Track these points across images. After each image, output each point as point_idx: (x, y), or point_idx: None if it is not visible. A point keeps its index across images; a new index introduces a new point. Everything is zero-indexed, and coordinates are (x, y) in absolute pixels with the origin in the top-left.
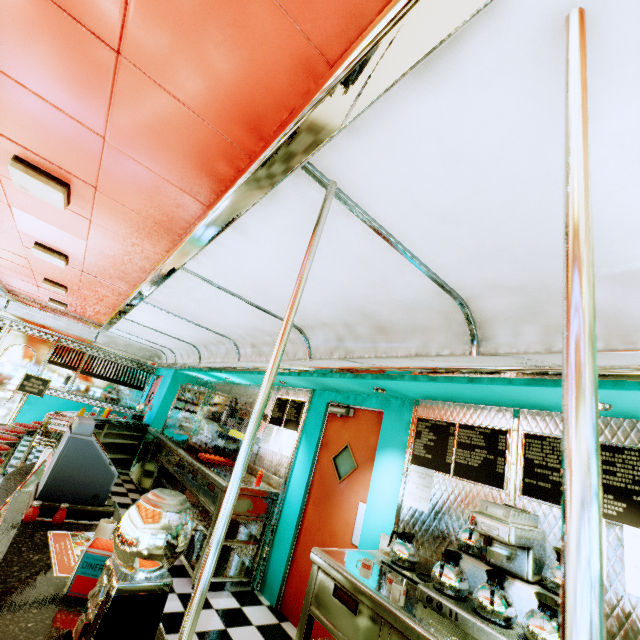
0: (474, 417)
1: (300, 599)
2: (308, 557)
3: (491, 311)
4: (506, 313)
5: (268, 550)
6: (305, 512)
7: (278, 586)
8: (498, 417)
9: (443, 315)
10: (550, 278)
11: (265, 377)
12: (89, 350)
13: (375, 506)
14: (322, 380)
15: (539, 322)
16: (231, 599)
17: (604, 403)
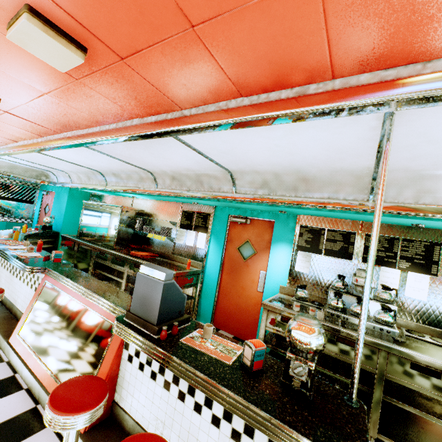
0: (336, 225)
1: (226, 319)
2: (228, 300)
3: (390, 179)
4: (399, 181)
5: (198, 300)
6: (221, 278)
7: (210, 316)
8: (351, 225)
9: (356, 177)
10: (441, 169)
11: (372, 255)
12: None
13: (273, 272)
14: (237, 204)
15: (416, 188)
16: None
17: (423, 225)
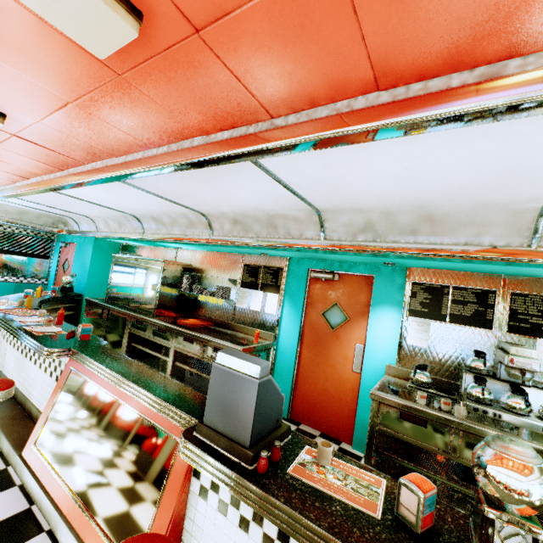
0: (466, 281)
1: (309, 410)
2: (311, 383)
3: None
4: None
5: None
6: (300, 354)
7: (287, 405)
8: (488, 281)
9: (513, 214)
10: None
11: None
12: None
13: (375, 346)
14: (324, 255)
15: None
16: None
17: None
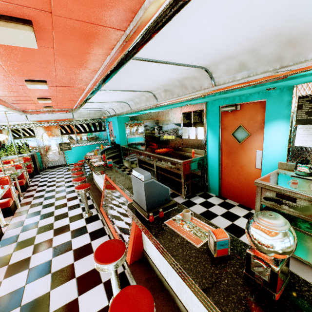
0: None
1: (230, 191)
2: (230, 177)
3: None
4: None
5: (207, 178)
6: (221, 160)
7: (217, 189)
8: None
9: None
10: None
11: None
12: (73, 123)
13: (269, 150)
14: (221, 96)
15: None
16: (200, 198)
17: None
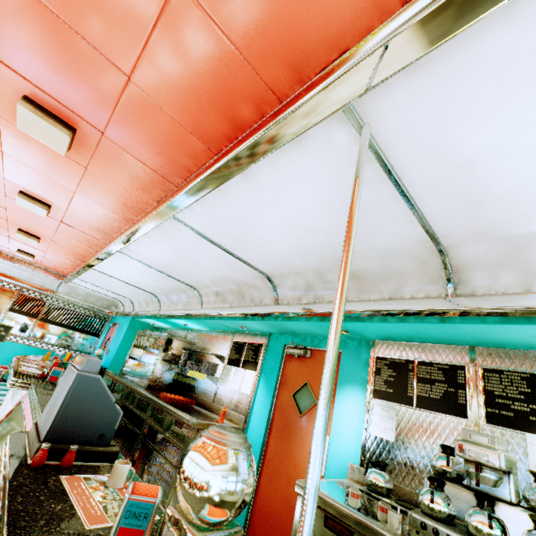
0: (431, 355)
1: (266, 528)
2: (272, 487)
3: (469, 257)
4: (484, 259)
5: None
6: (267, 445)
7: (243, 517)
8: (455, 354)
9: (419, 262)
10: None
11: (337, 304)
12: (49, 299)
13: (339, 437)
14: (285, 324)
15: (517, 266)
16: None
17: None
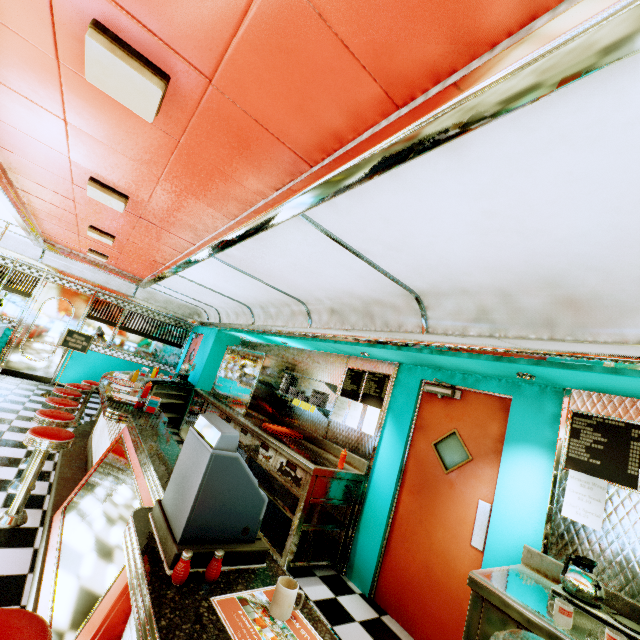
0: None
1: (401, 593)
2: (408, 550)
3: None
4: None
5: (353, 534)
6: (398, 499)
7: (370, 575)
8: None
9: None
10: None
11: None
12: (126, 305)
13: (507, 509)
14: (432, 357)
15: None
16: (323, 587)
17: None
